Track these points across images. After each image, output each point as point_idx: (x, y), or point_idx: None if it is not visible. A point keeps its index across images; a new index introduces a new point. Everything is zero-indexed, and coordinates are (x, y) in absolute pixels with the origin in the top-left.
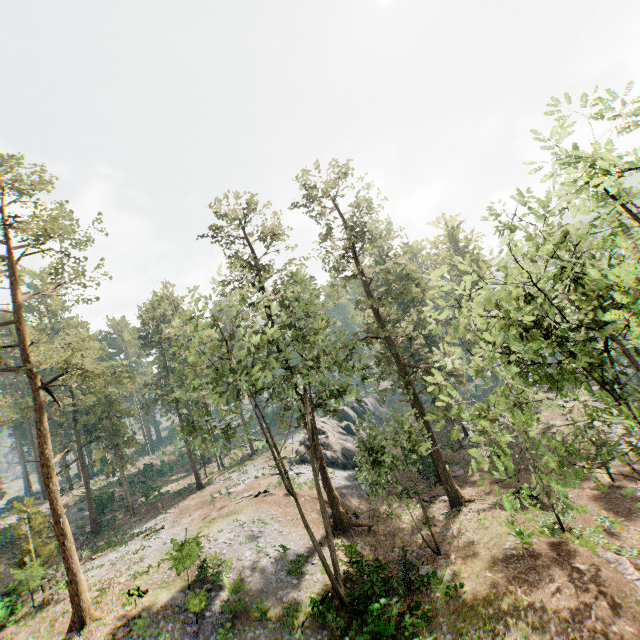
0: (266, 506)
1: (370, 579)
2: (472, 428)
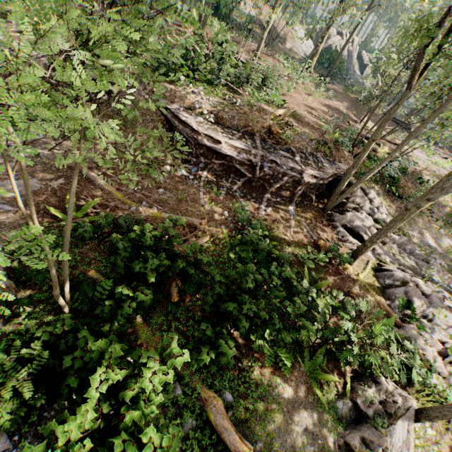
0: (261, 3)
1: (231, 2)
2: (399, 111)
